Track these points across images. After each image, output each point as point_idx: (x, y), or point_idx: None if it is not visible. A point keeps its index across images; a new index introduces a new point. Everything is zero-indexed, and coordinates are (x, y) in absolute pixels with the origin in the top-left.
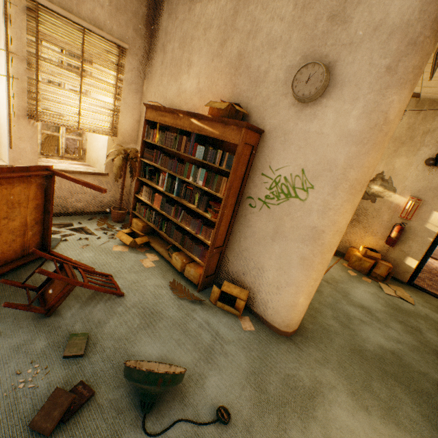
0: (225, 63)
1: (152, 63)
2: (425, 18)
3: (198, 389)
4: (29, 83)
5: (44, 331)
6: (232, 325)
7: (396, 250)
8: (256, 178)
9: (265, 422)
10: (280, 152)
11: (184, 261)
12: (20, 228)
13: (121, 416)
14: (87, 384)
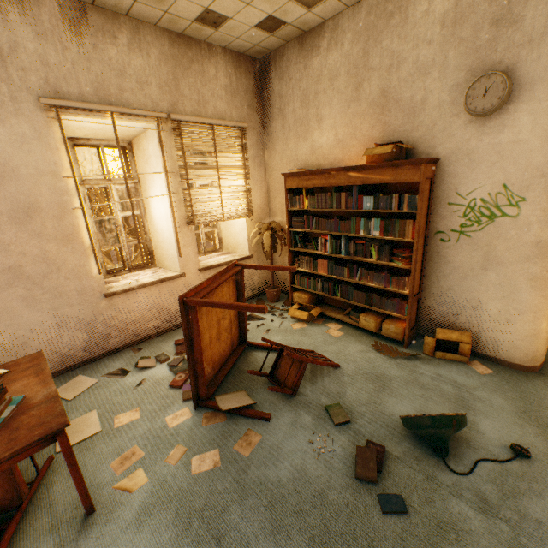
0: (366, 105)
1: (271, 131)
2: None
3: (476, 433)
4: (183, 193)
5: (300, 408)
6: (465, 372)
7: None
8: (441, 210)
9: None
10: (466, 175)
11: (377, 320)
12: (228, 325)
13: (422, 463)
14: (374, 442)
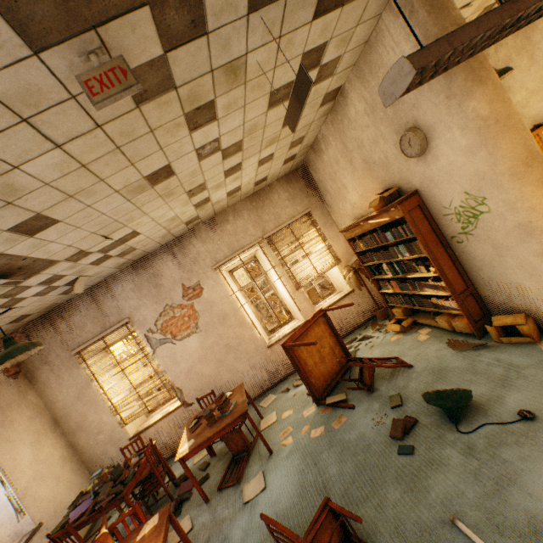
0: (361, 171)
1: (327, 202)
2: None
3: (498, 405)
4: (287, 273)
5: (374, 400)
6: (527, 353)
7: None
8: (442, 222)
9: None
10: (439, 193)
11: (447, 319)
12: (330, 351)
13: (439, 428)
14: (410, 416)
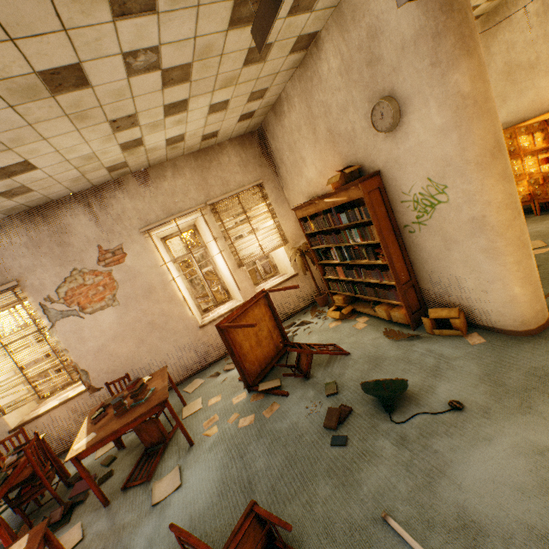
0: (323, 143)
1: (281, 176)
2: (430, 14)
3: (430, 395)
4: (229, 248)
5: (309, 387)
6: (456, 345)
7: None
8: (399, 208)
9: (504, 405)
10: (401, 177)
11: (386, 309)
12: (268, 335)
13: (374, 417)
14: (345, 405)
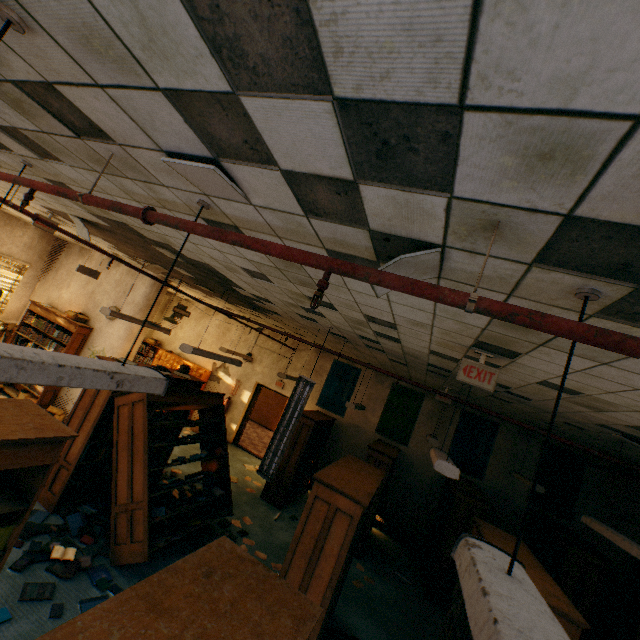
0: (87, 292)
1: (48, 275)
2: (144, 304)
3: None
4: None
5: None
6: None
7: (227, 418)
8: (86, 350)
9: None
10: (98, 339)
11: (28, 396)
12: None
13: None
14: None
